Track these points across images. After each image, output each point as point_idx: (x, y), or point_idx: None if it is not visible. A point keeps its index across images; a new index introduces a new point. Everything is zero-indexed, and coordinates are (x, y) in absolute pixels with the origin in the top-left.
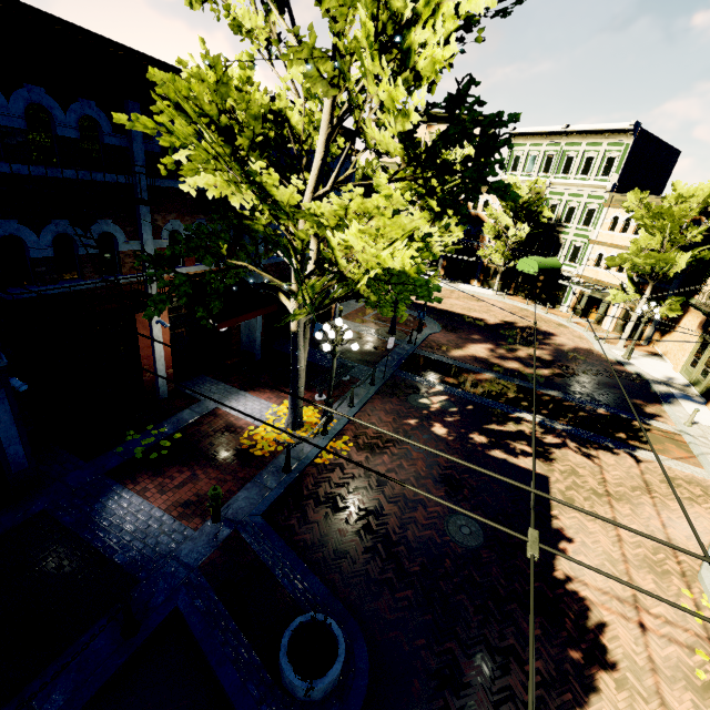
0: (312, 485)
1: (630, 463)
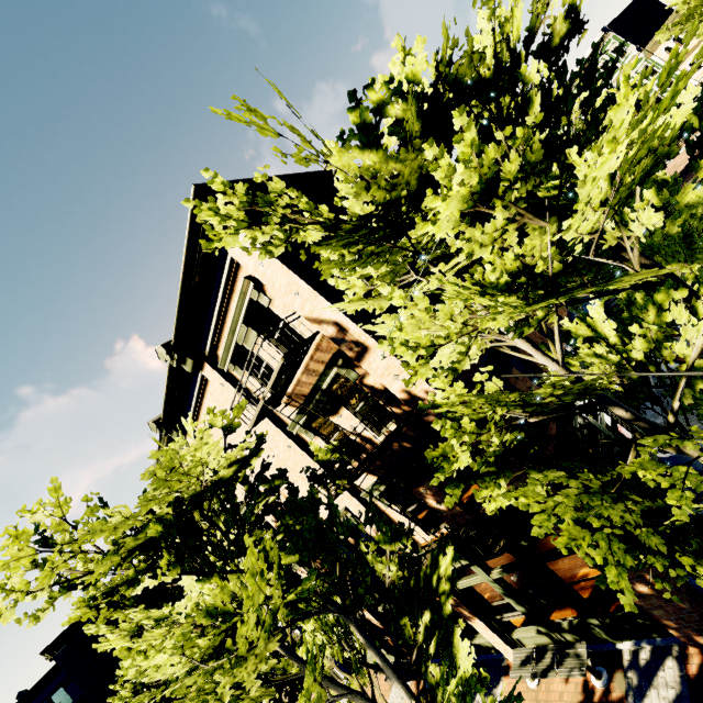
0: None
1: None
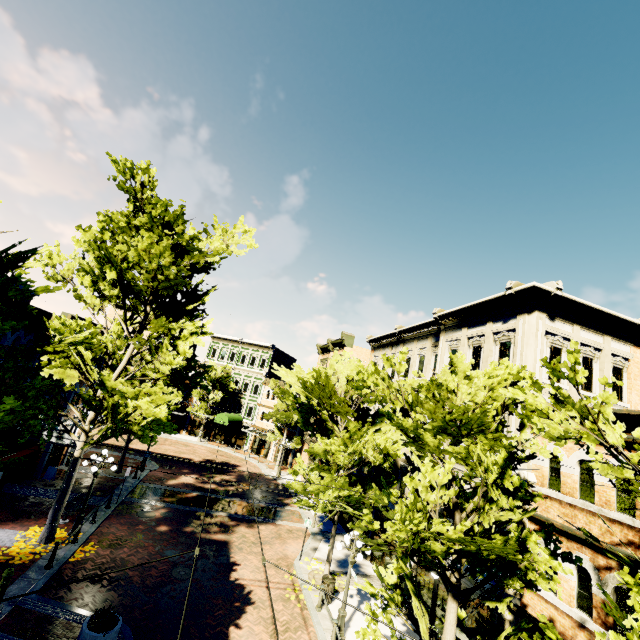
0: (71, 573)
1: (273, 527)
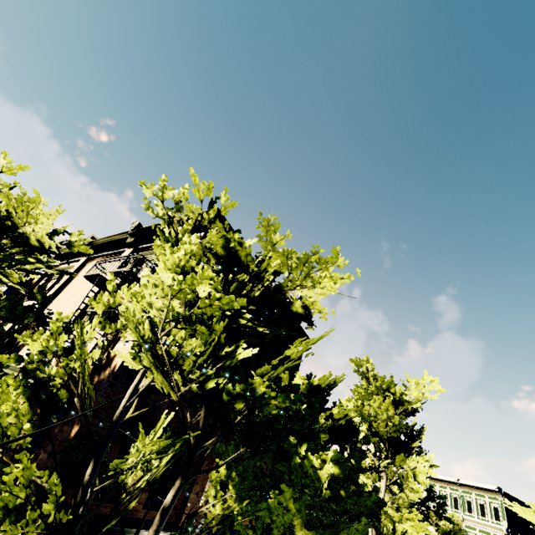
0: None
1: None
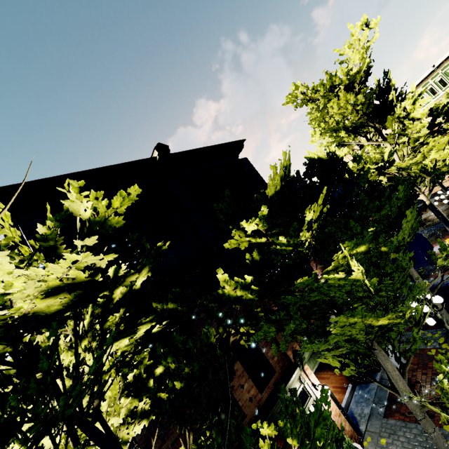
0: None
1: None
